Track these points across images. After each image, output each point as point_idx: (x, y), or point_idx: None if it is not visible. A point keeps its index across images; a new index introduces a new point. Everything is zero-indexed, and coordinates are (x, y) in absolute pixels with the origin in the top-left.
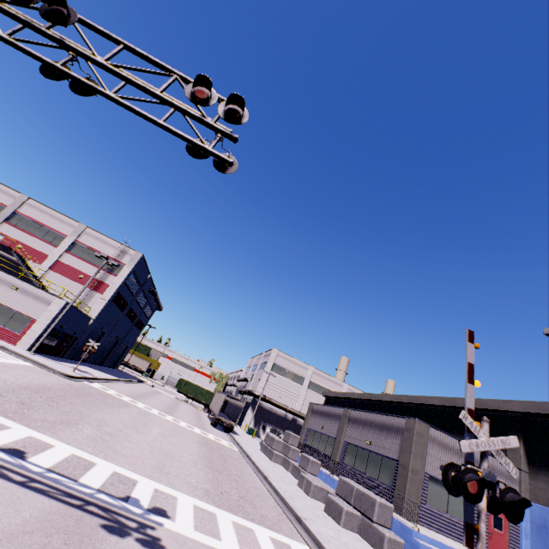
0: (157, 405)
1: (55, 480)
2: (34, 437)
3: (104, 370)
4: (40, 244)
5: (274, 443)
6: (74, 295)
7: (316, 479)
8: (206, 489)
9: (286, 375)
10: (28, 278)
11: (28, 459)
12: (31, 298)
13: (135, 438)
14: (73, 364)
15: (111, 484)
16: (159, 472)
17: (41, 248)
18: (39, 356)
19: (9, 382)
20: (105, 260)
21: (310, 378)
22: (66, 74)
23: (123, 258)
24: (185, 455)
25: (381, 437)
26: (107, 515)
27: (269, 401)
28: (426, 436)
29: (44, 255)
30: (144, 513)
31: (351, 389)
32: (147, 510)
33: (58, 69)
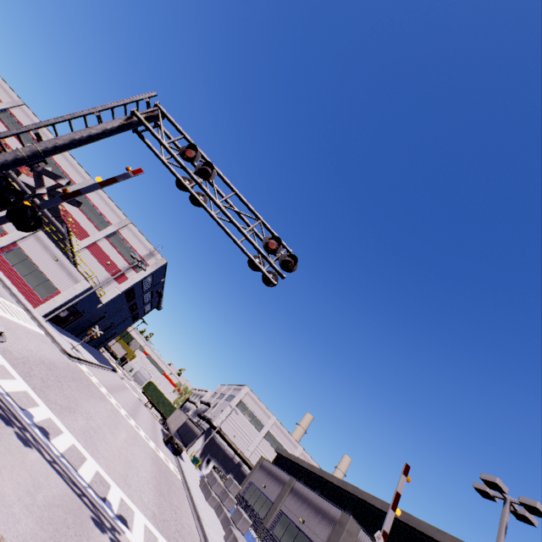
0: (125, 404)
1: (66, 466)
2: (52, 420)
3: (89, 349)
4: (88, 223)
5: (215, 484)
6: (98, 280)
7: (242, 538)
8: (154, 511)
9: (248, 416)
10: (66, 249)
11: (51, 440)
12: (65, 272)
13: (110, 440)
14: (70, 338)
15: (95, 482)
16: (124, 481)
17: (87, 227)
18: (50, 324)
19: (34, 353)
20: (137, 262)
21: (270, 428)
22: (192, 194)
23: (149, 259)
24: (142, 471)
25: (314, 520)
26: (94, 509)
27: (223, 436)
28: (355, 536)
29: (86, 234)
30: (114, 517)
31: (304, 454)
32: (116, 516)
33: (189, 190)
